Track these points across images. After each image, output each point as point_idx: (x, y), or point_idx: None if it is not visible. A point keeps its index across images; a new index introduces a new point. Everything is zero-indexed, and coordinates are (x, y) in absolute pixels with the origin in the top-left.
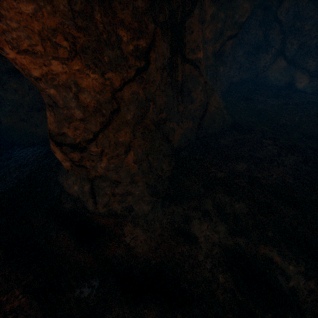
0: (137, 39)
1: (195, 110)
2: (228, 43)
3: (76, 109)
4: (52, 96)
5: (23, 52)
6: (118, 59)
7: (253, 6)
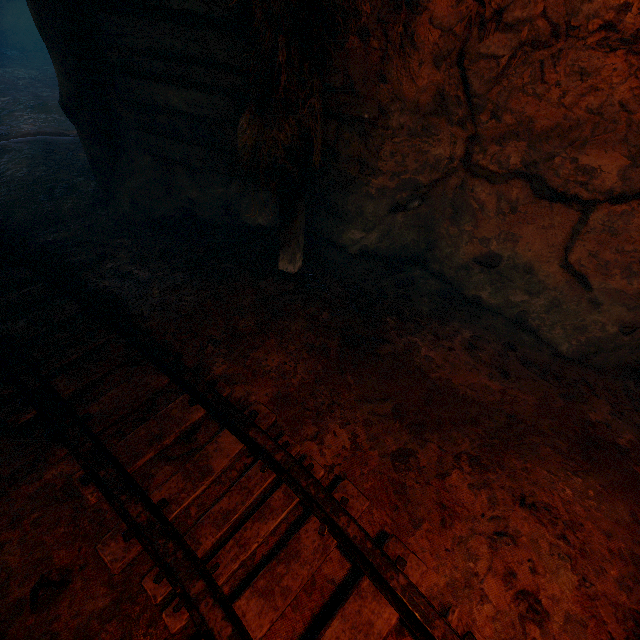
0: None
1: None
2: None
3: None
4: None
5: None
6: None
7: None
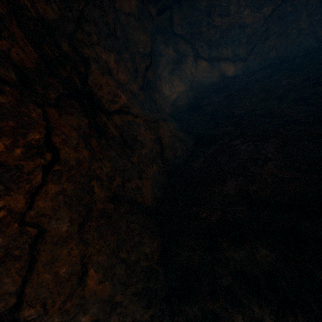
0: (24, 136)
1: (151, 151)
2: (149, 73)
3: None
4: None
5: None
6: (3, 176)
7: (150, 35)
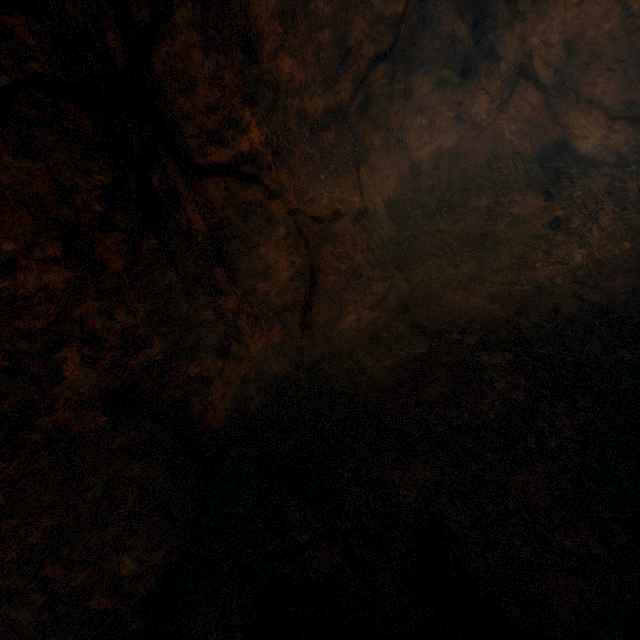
0: None
1: (281, 291)
2: (377, 76)
3: None
4: None
5: None
6: None
7: None
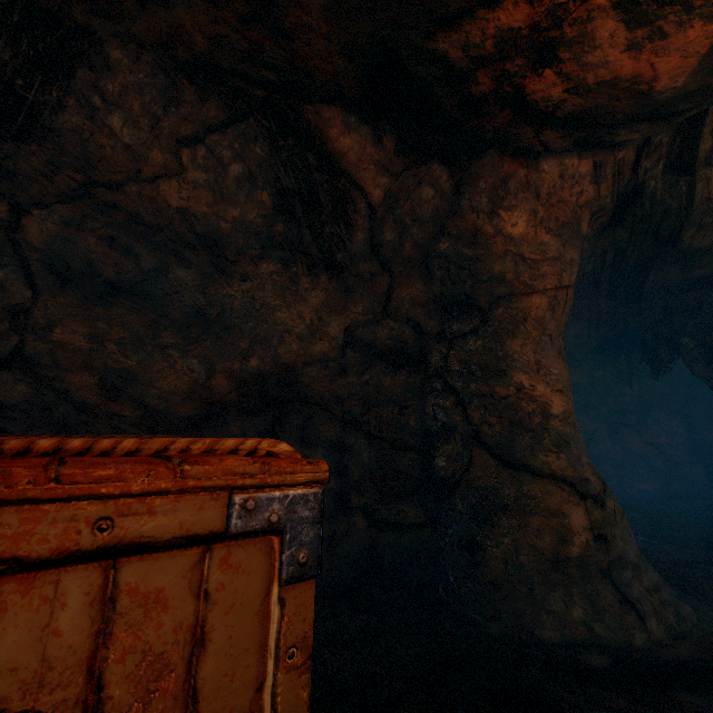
0: None
1: None
2: None
3: (581, 450)
4: (566, 434)
5: (555, 391)
6: None
7: None
